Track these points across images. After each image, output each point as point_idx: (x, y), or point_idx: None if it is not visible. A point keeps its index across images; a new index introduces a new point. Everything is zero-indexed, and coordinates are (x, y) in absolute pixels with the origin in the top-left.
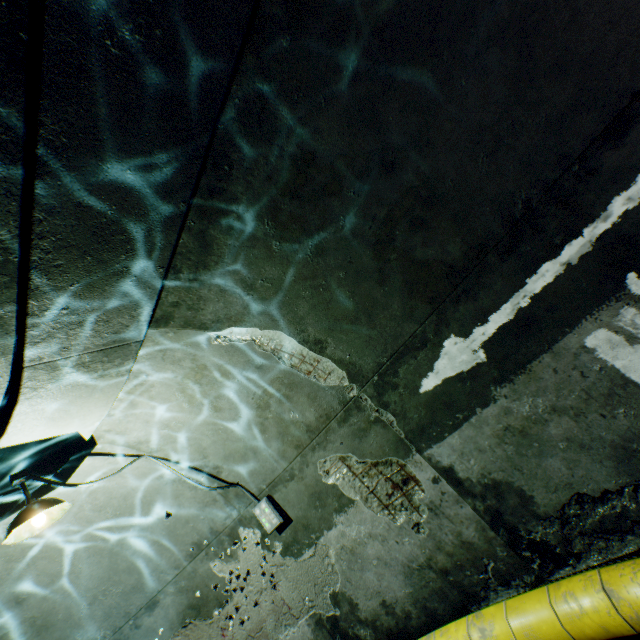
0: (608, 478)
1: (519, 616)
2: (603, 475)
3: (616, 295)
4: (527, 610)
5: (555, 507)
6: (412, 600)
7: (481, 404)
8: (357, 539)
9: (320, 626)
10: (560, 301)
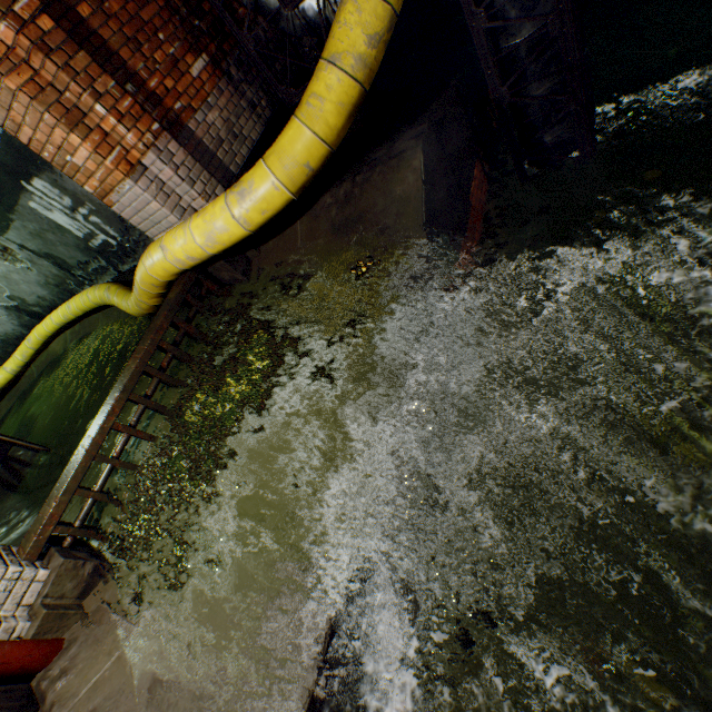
0: (84, 257)
1: (76, 303)
2: (82, 256)
3: (26, 189)
4: (77, 301)
5: (77, 265)
6: (53, 295)
7: (11, 221)
8: (5, 272)
9: (11, 309)
10: (3, 184)
